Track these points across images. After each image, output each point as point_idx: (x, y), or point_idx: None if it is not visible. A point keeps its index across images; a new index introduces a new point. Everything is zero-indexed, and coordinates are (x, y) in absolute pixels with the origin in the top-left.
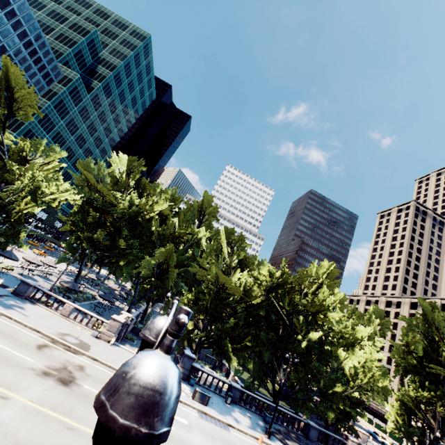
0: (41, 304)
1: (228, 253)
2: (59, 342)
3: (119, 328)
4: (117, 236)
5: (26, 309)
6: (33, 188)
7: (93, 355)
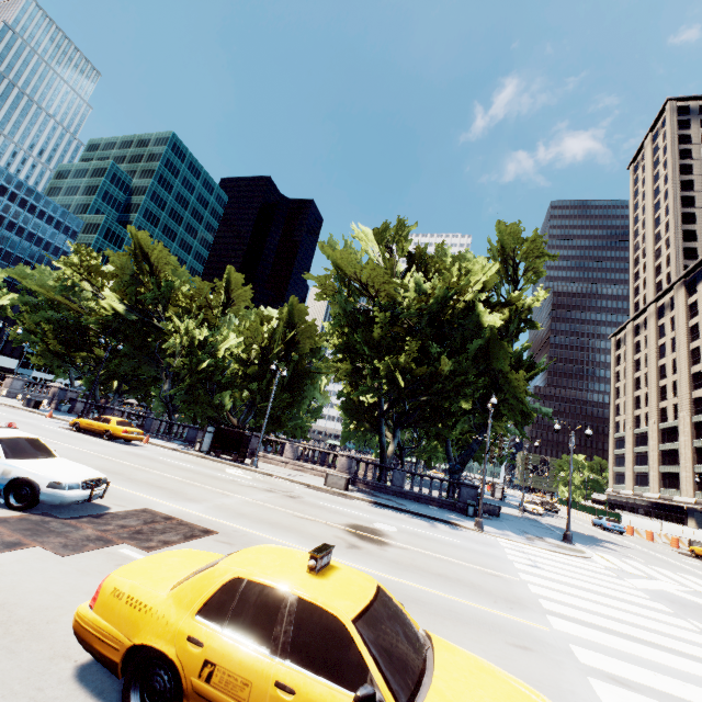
0: None
1: None
2: None
3: (18, 385)
4: None
5: None
6: None
7: None
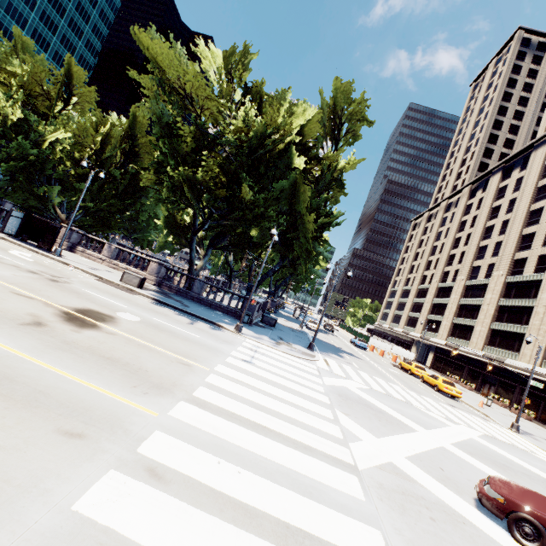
0: None
1: None
2: None
3: None
4: None
5: None
6: None
7: None
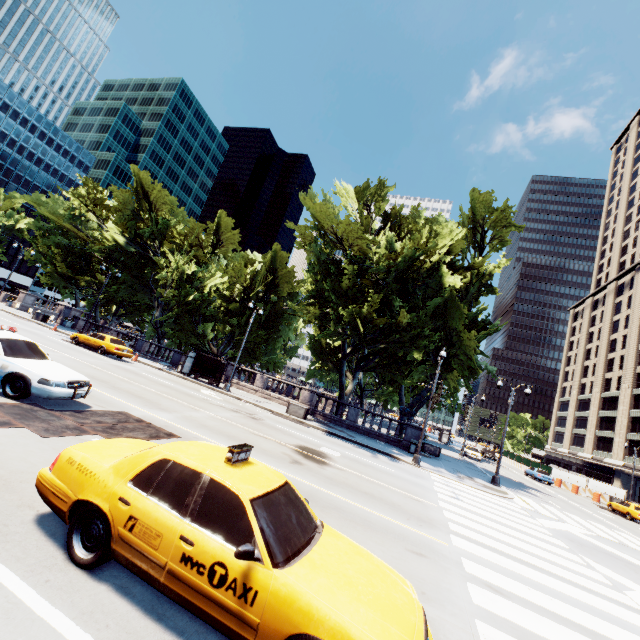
0: None
1: None
2: None
3: (30, 301)
4: None
5: None
6: None
7: None
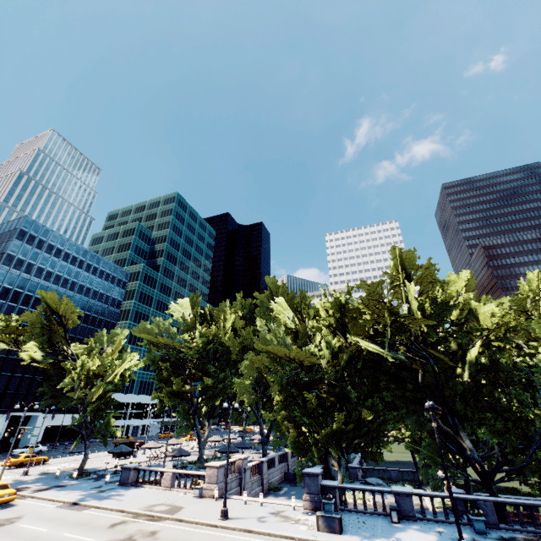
0: (146, 484)
1: (299, 322)
2: (142, 514)
3: (221, 475)
4: (206, 377)
5: (125, 494)
6: (85, 374)
7: (178, 516)
